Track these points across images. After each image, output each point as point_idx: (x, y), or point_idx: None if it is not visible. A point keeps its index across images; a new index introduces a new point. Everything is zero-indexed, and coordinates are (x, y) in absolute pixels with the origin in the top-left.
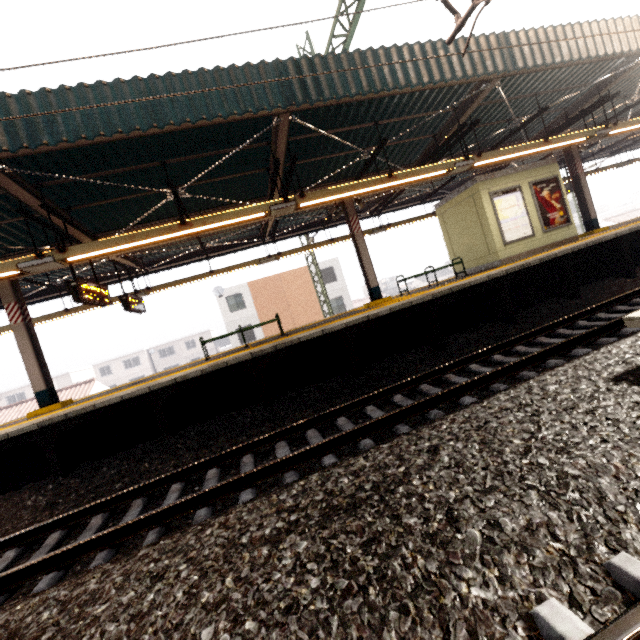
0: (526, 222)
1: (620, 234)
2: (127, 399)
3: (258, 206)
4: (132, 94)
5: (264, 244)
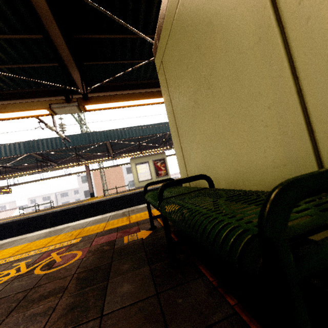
0: (149, 174)
1: (155, 188)
2: None
3: (29, 172)
4: None
5: None
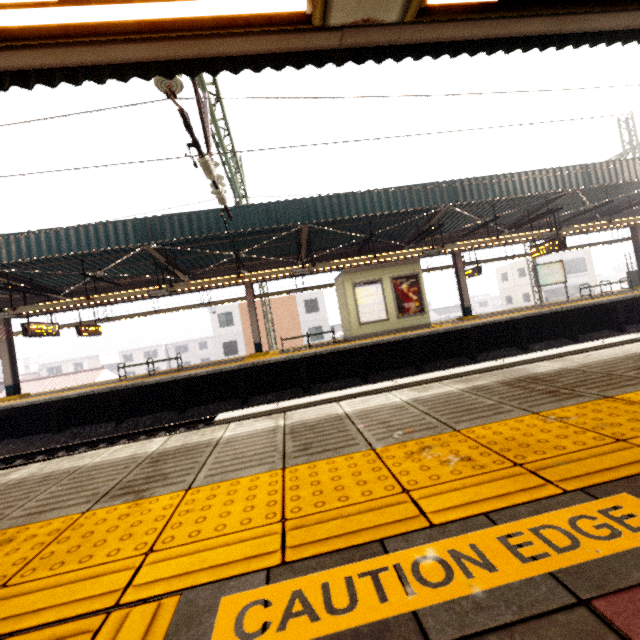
0: (382, 308)
1: (407, 337)
2: (34, 404)
3: (140, 291)
4: (46, 237)
5: (212, 289)
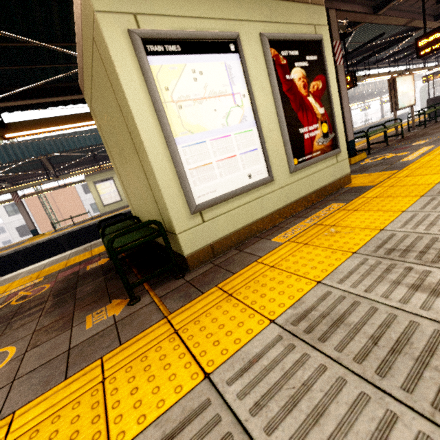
0: (117, 194)
1: (127, 211)
2: None
3: None
4: None
5: None
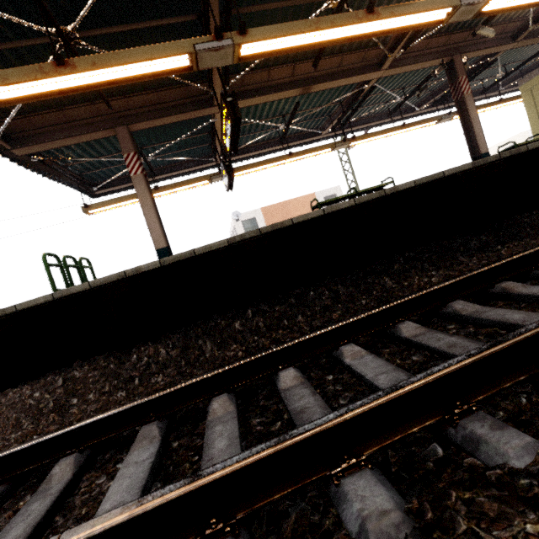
0: None
1: None
2: (322, 217)
3: None
4: None
5: (322, 140)
